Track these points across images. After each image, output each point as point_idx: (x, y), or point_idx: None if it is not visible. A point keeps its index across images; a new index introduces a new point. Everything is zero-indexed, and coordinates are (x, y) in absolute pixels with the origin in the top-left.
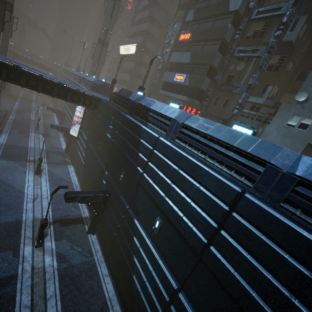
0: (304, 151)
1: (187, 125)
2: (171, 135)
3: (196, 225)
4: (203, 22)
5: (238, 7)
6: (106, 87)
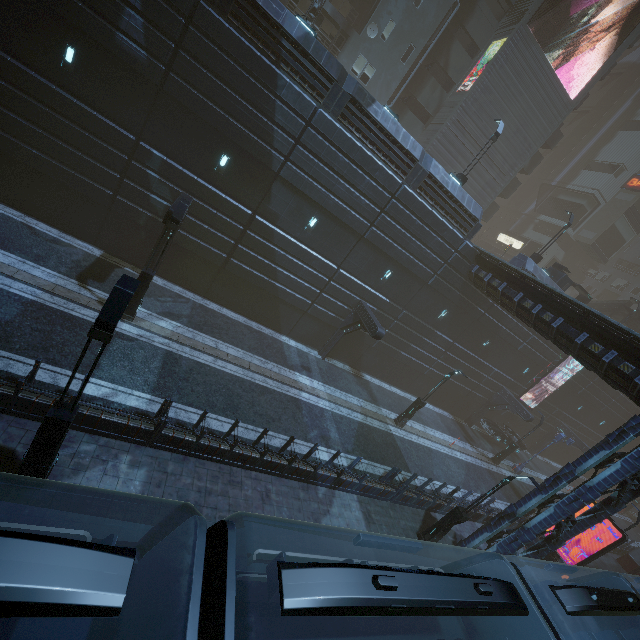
0: None
1: (357, 100)
2: (333, 108)
3: (364, 215)
4: None
5: None
6: None
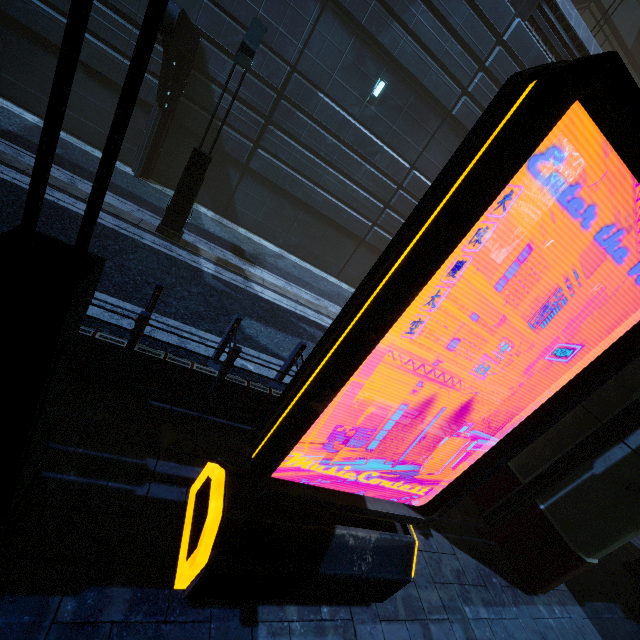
0: None
1: None
2: None
3: None
4: None
5: None
6: None
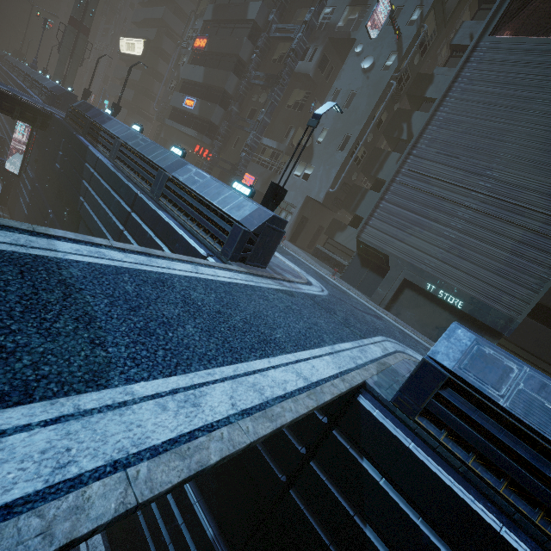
0: (309, 207)
1: (126, 142)
2: (113, 155)
3: (112, 235)
4: (222, 26)
5: (254, 16)
6: (71, 101)
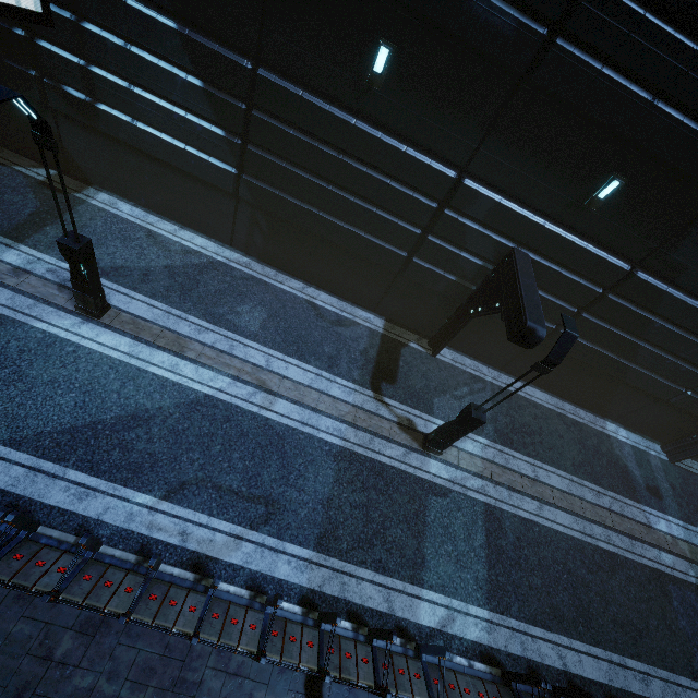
0: None
1: None
2: None
3: None
4: None
5: None
6: None
